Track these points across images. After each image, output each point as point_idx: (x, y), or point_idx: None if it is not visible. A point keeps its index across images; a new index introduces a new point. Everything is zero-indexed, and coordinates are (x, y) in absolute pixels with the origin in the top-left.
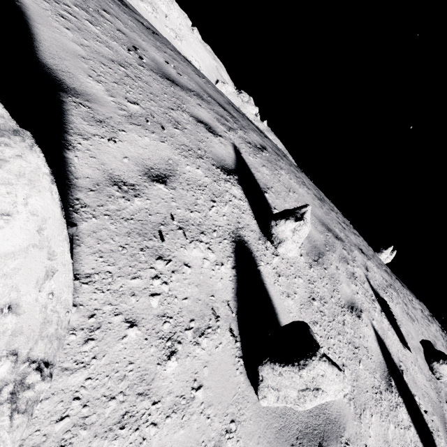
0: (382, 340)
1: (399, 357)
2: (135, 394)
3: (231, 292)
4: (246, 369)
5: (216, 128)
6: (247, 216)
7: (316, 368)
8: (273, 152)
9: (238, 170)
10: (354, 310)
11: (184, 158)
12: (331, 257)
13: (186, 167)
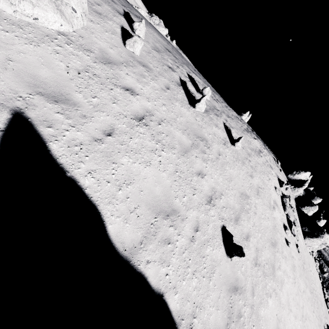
0: (183, 82)
1: (191, 90)
2: (101, 32)
3: (120, 34)
4: (124, 45)
5: (116, 2)
6: (127, 26)
7: (135, 37)
8: (148, 23)
9: (125, 16)
10: (171, 69)
11: (104, 3)
12: (166, 56)
13: (105, 5)
